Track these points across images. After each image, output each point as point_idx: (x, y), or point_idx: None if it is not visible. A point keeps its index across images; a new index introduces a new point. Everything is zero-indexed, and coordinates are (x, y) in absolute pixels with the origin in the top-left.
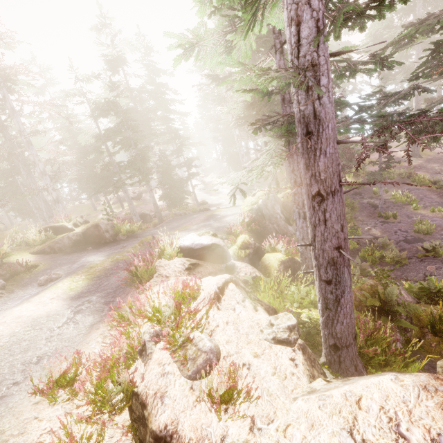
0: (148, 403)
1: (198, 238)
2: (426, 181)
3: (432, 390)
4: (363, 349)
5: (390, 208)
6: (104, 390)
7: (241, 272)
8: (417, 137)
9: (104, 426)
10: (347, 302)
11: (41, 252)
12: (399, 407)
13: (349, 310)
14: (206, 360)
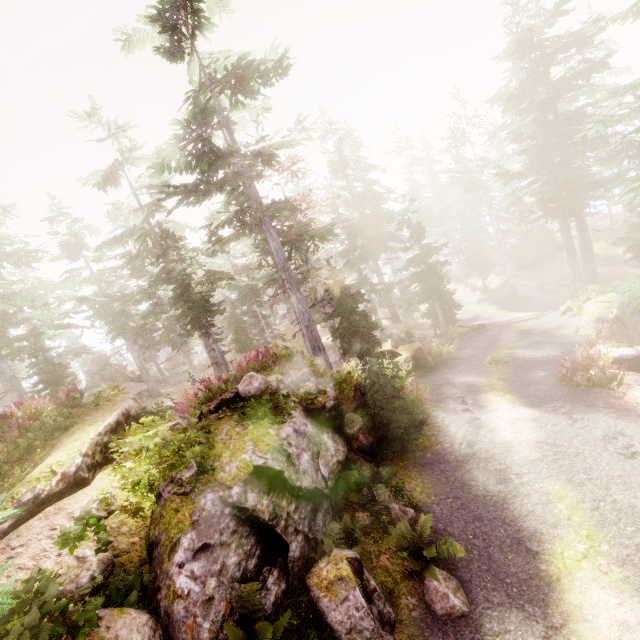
0: None
1: (619, 350)
2: None
3: None
4: None
5: None
6: None
7: None
8: None
9: None
10: None
11: None
12: None
13: None
14: None
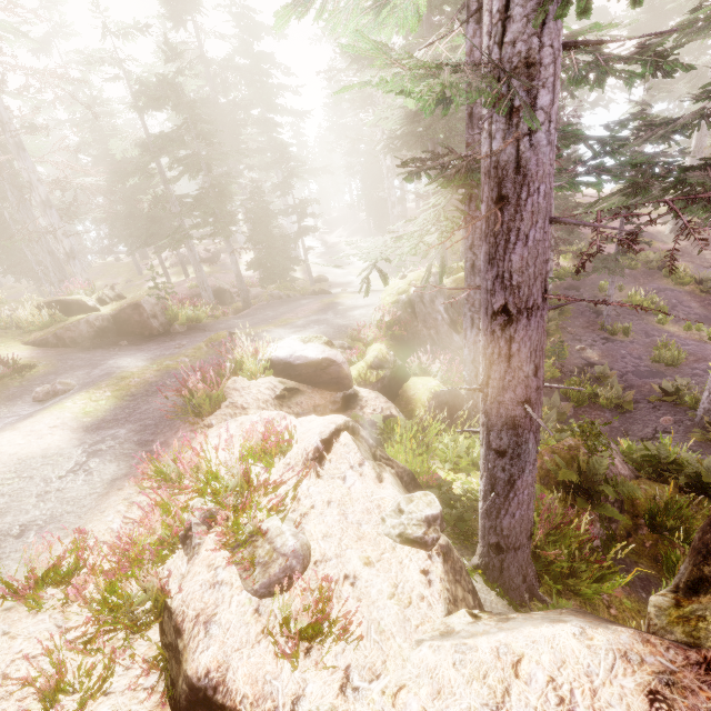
0: (185, 629)
1: (301, 347)
2: (688, 277)
3: (635, 661)
4: (541, 547)
5: (621, 318)
6: (121, 593)
7: (368, 407)
8: (690, 208)
9: (112, 659)
10: (526, 485)
11: (42, 344)
12: (578, 682)
13: (528, 497)
14: (285, 569)
